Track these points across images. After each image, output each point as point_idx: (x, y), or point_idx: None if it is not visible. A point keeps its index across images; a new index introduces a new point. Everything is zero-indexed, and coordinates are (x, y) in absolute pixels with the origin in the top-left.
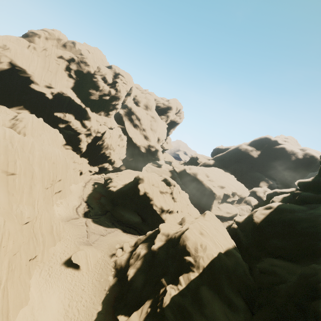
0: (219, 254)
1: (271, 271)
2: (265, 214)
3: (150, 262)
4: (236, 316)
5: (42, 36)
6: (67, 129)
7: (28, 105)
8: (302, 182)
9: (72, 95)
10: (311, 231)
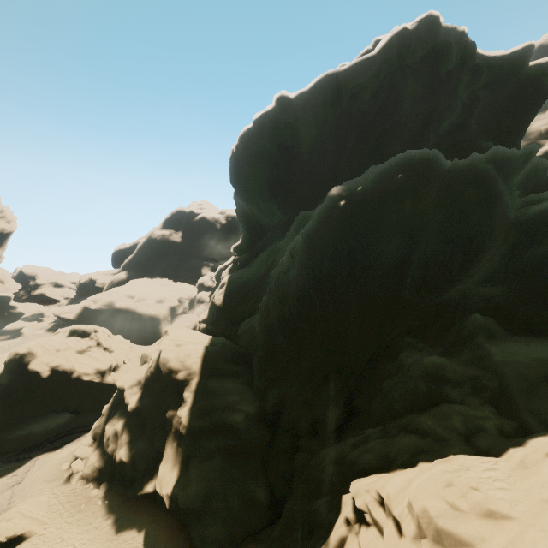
0: (205, 348)
1: (248, 328)
2: (223, 293)
3: (139, 422)
4: (243, 377)
5: None
6: None
7: None
8: (236, 247)
9: None
10: (258, 282)
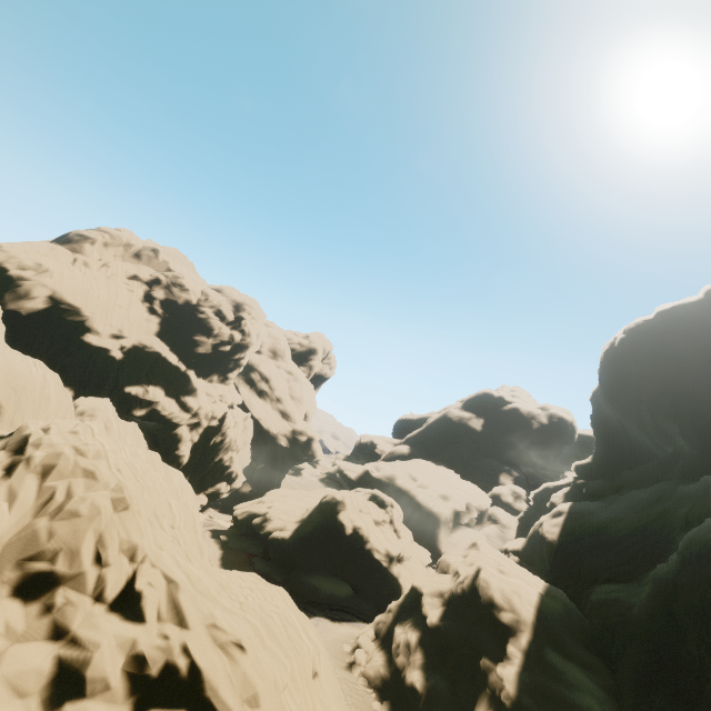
0: (540, 595)
1: (611, 599)
2: (558, 525)
3: (436, 648)
4: (600, 677)
5: (99, 241)
6: (151, 418)
7: (69, 375)
8: (581, 465)
9: (164, 349)
10: (628, 534)
